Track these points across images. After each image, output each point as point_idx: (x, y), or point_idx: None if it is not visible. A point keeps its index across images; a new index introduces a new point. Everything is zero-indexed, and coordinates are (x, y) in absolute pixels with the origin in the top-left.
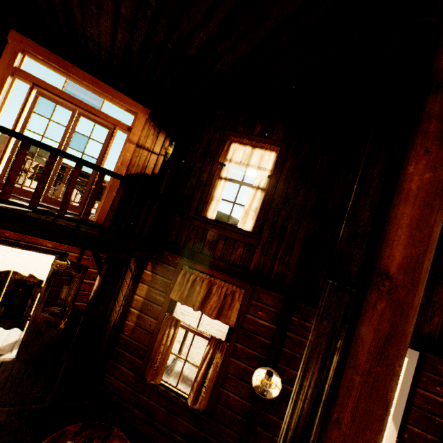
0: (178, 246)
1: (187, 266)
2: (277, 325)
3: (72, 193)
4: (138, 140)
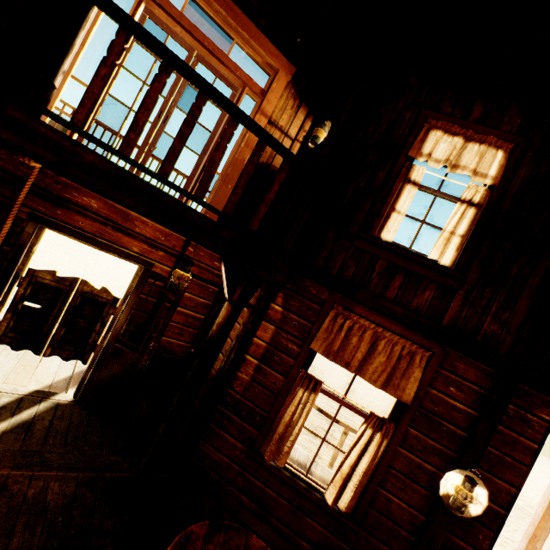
0: (331, 276)
1: (340, 306)
2: (479, 411)
3: (218, 165)
4: (270, 113)
